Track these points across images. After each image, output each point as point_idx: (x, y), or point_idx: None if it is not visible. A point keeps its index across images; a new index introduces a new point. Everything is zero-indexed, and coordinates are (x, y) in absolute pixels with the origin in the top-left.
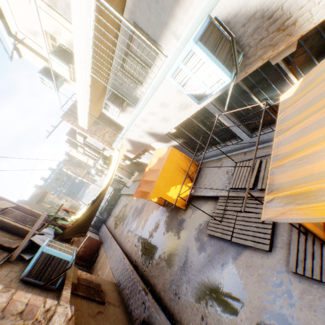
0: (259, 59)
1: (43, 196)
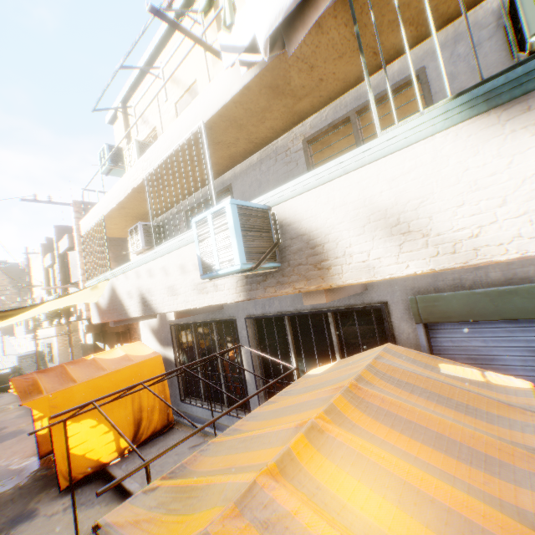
0: (292, 284)
1: None
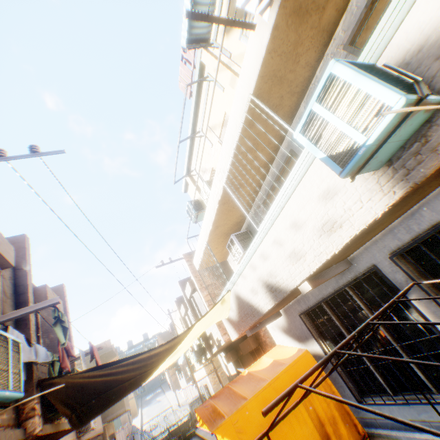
0: None
1: (107, 356)
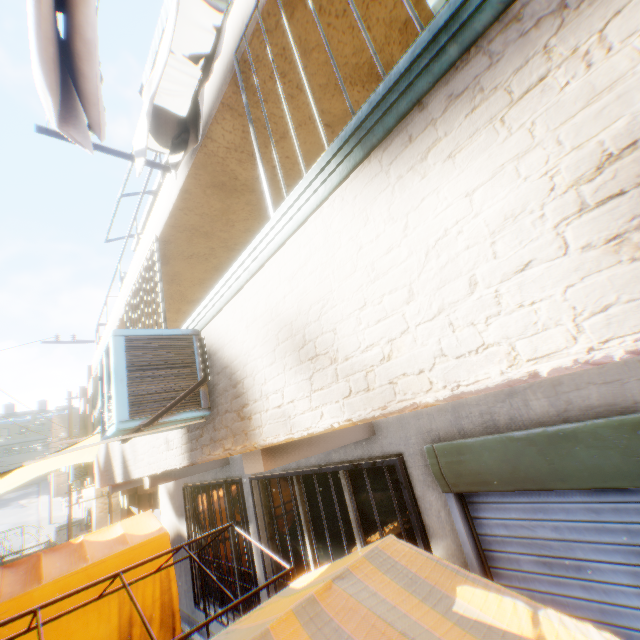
0: (222, 441)
1: None
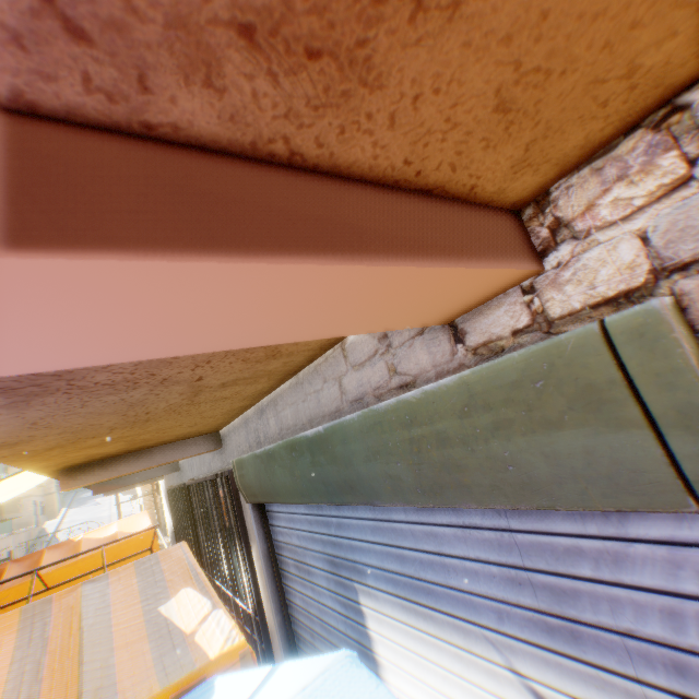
0: None
1: None
